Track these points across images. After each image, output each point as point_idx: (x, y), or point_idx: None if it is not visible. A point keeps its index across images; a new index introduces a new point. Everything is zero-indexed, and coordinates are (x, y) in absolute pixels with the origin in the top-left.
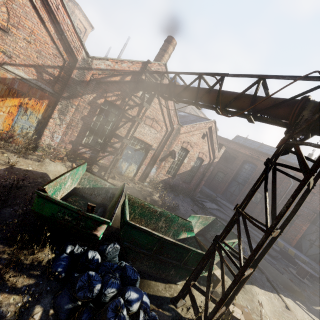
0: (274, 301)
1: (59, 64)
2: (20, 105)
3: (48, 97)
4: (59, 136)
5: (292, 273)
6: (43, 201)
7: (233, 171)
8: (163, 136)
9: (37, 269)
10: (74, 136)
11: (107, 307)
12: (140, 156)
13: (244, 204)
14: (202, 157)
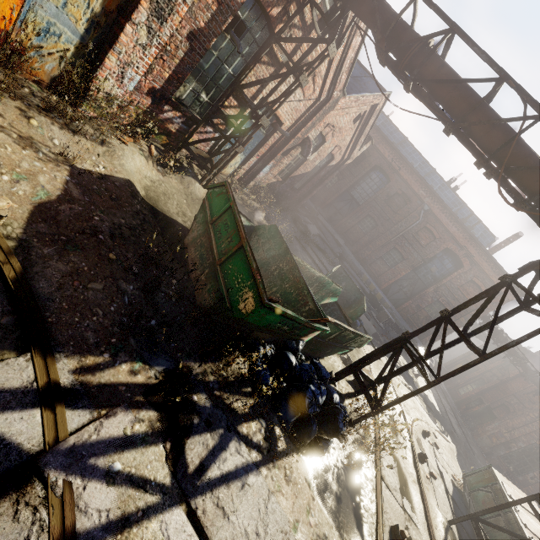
0: None
1: None
2: None
3: None
4: (136, 77)
5: (373, 317)
6: (266, 312)
7: (354, 178)
8: (306, 109)
9: (245, 385)
10: (161, 79)
11: (337, 419)
12: (256, 140)
13: (452, 310)
14: (335, 155)
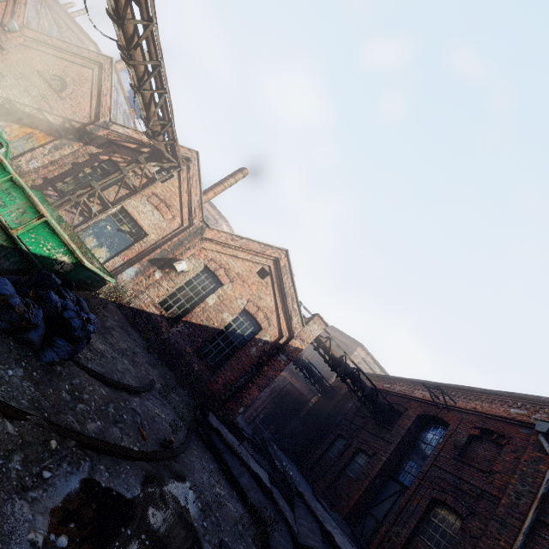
0: None
1: (84, 122)
2: (30, 133)
3: (56, 136)
4: (36, 164)
5: None
6: None
7: (390, 445)
8: (173, 231)
9: None
10: (53, 175)
11: None
12: (123, 243)
13: None
14: (255, 316)
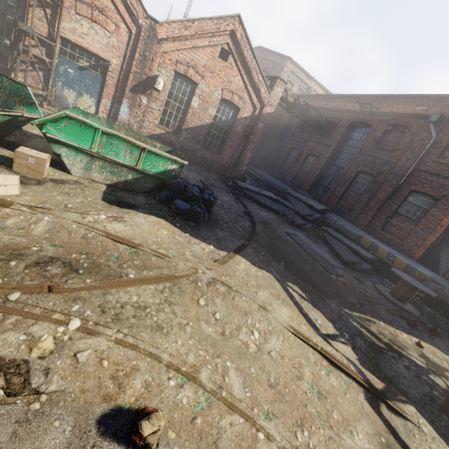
0: (192, 247)
1: None
2: None
3: None
4: None
5: (378, 290)
6: None
7: (330, 148)
8: (126, 45)
9: None
10: None
11: None
12: (95, 82)
13: None
14: (232, 101)
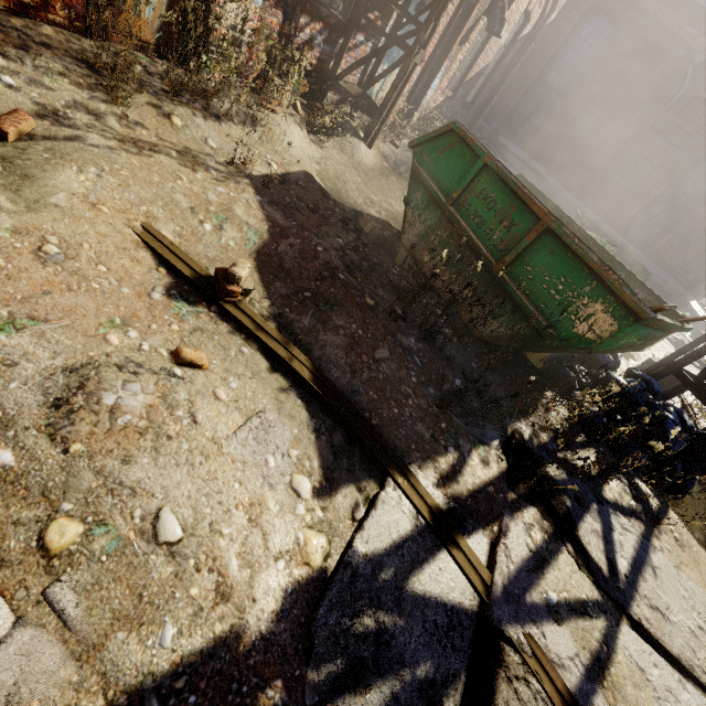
0: None
1: None
2: None
3: None
4: None
5: None
6: (633, 329)
7: (550, 50)
8: None
9: (575, 433)
10: None
11: None
12: None
13: None
14: (532, 11)
